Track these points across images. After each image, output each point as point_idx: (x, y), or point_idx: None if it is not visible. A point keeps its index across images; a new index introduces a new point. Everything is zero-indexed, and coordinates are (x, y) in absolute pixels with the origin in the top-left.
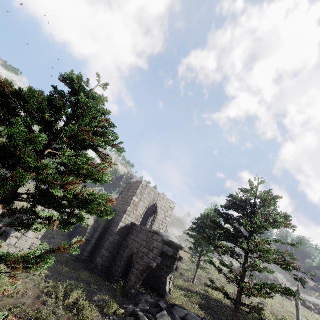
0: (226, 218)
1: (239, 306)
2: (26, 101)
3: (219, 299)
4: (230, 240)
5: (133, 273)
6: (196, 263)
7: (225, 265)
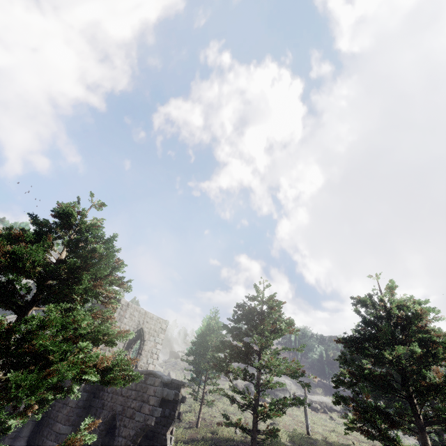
0: (235, 335)
1: (256, 435)
2: (20, 259)
3: (230, 437)
4: (242, 359)
5: (119, 444)
6: (200, 398)
7: (237, 391)
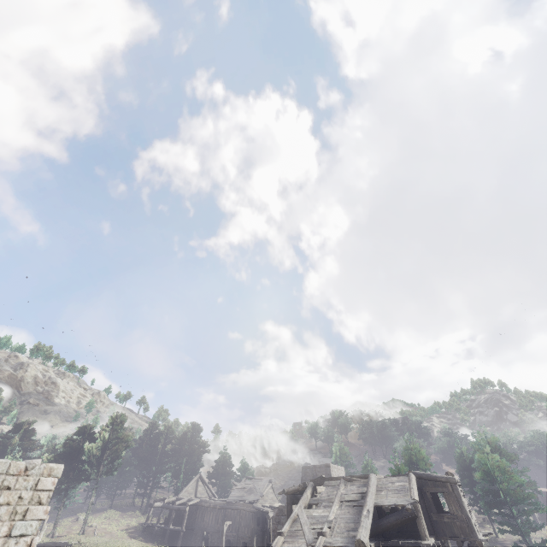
0: None
1: None
2: None
3: None
4: None
5: None
6: None
7: None
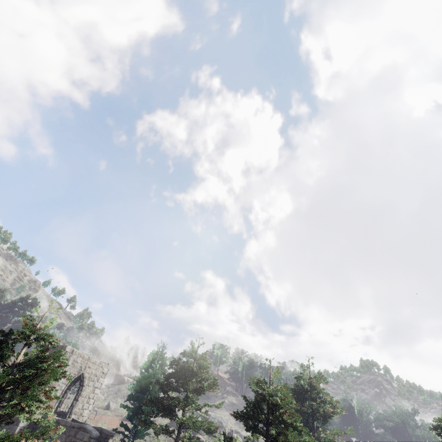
0: (165, 391)
1: None
2: None
3: None
4: (167, 415)
5: None
6: None
7: None
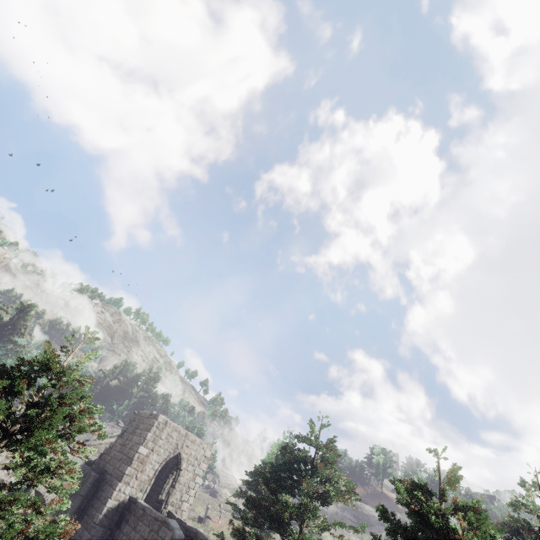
0: (271, 490)
1: None
2: None
3: None
4: (276, 527)
5: None
6: None
7: None
